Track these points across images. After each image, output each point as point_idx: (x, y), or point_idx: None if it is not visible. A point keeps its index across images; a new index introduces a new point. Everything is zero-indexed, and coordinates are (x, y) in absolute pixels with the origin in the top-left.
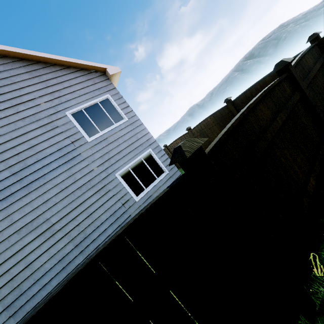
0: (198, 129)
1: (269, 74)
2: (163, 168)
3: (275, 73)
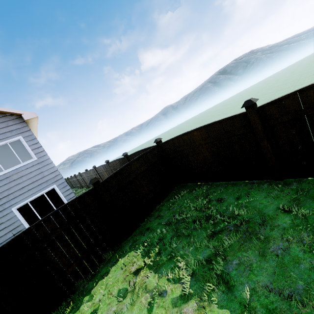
0: (112, 165)
1: (142, 150)
2: (64, 202)
3: (144, 151)
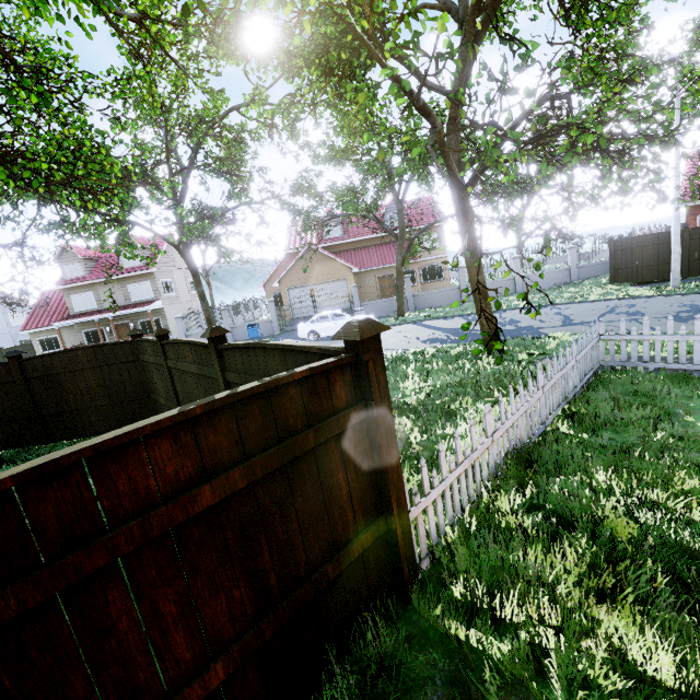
0: None
1: None
2: None
3: None
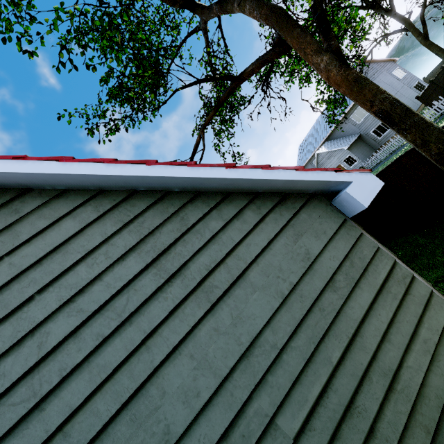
0: (430, 75)
1: None
2: (425, 86)
3: None
